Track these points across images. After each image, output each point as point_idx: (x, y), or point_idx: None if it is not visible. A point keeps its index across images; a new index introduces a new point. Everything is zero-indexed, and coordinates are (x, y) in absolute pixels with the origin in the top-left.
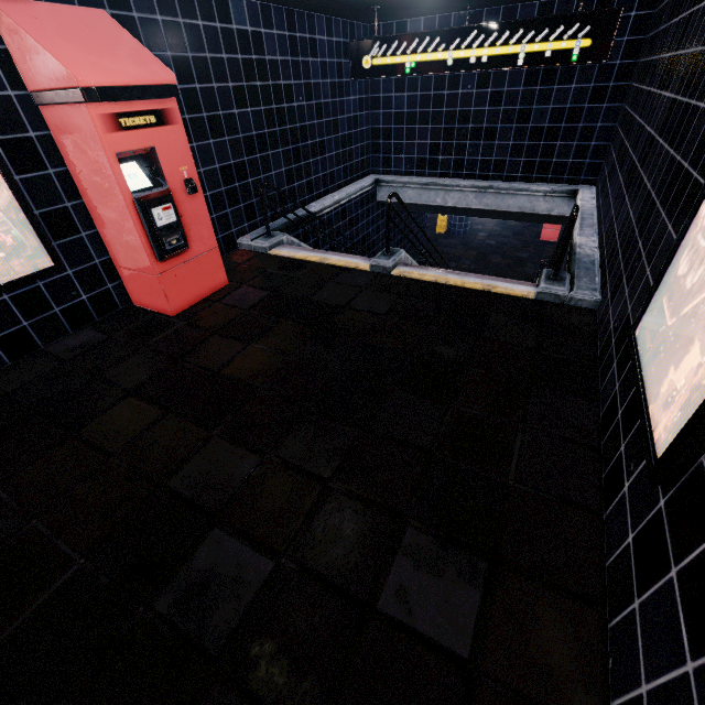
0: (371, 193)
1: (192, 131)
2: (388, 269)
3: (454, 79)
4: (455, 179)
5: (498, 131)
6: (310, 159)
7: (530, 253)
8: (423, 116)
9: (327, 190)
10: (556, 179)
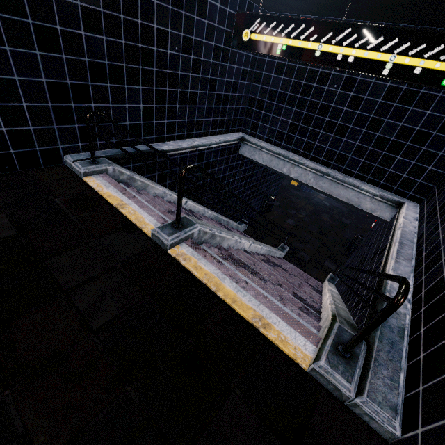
0: (235, 146)
1: (5, 33)
2: (165, 245)
3: (324, 76)
4: (303, 157)
5: (349, 130)
6: (176, 104)
7: (351, 221)
8: (291, 99)
9: (191, 134)
10: (387, 186)
